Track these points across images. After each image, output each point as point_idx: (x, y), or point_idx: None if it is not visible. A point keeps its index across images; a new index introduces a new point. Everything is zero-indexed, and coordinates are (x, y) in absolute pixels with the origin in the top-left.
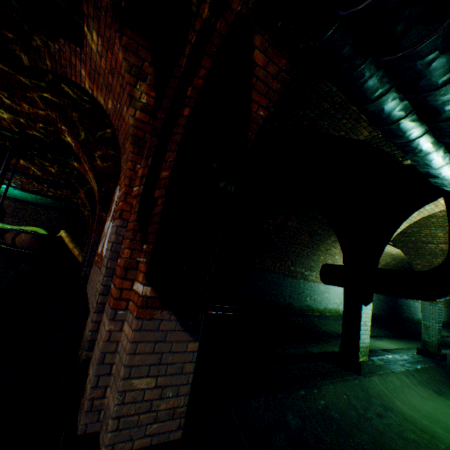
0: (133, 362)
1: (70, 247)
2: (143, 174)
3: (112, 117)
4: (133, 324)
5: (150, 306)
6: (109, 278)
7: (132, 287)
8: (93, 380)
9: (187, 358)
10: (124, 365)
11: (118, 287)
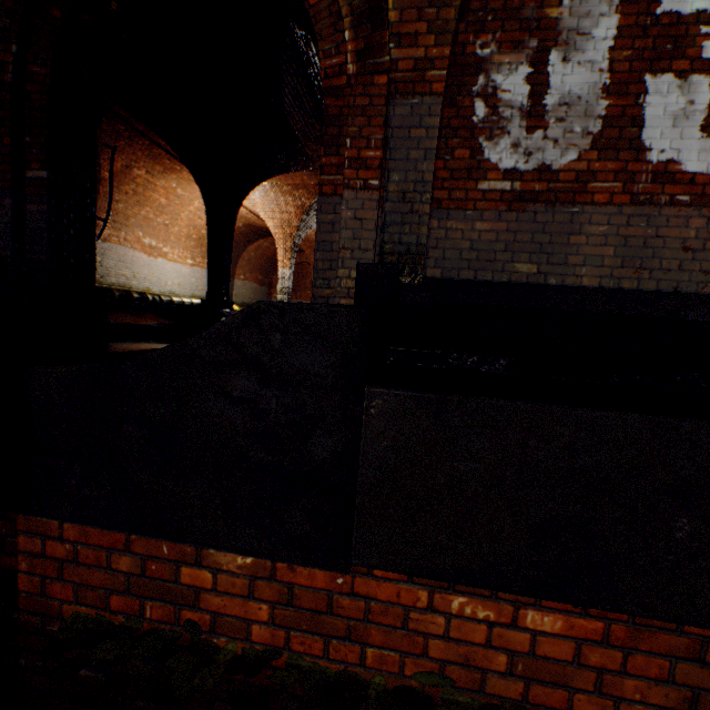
0: None
1: None
2: None
3: None
4: None
5: None
6: None
7: None
8: None
9: None
10: None
11: None
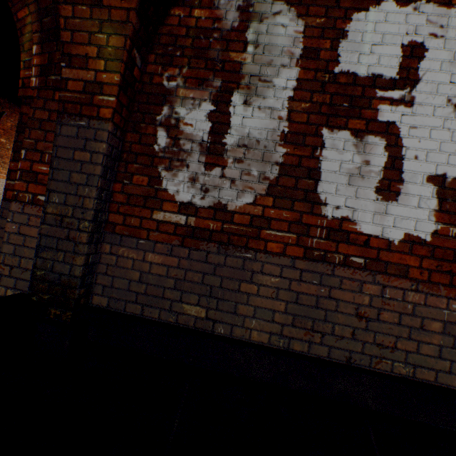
0: None
1: None
2: None
3: None
4: None
5: None
6: None
7: None
8: None
9: None
10: None
11: None
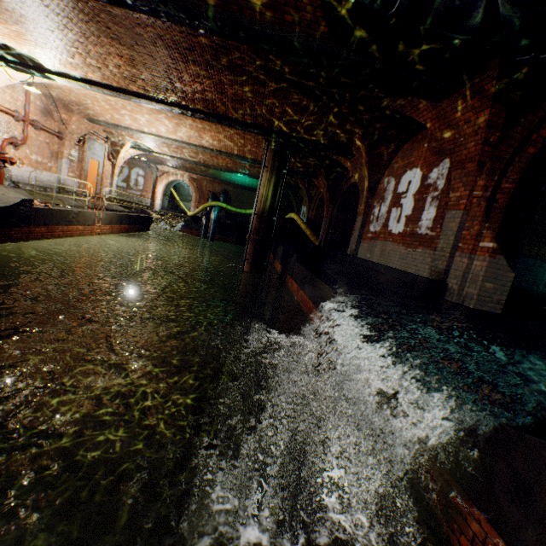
0: (485, 276)
1: (302, 228)
2: (485, 185)
3: (445, 143)
4: (485, 260)
5: (494, 253)
6: (455, 241)
7: (477, 245)
8: (459, 283)
9: (507, 280)
10: (481, 276)
11: (472, 244)
